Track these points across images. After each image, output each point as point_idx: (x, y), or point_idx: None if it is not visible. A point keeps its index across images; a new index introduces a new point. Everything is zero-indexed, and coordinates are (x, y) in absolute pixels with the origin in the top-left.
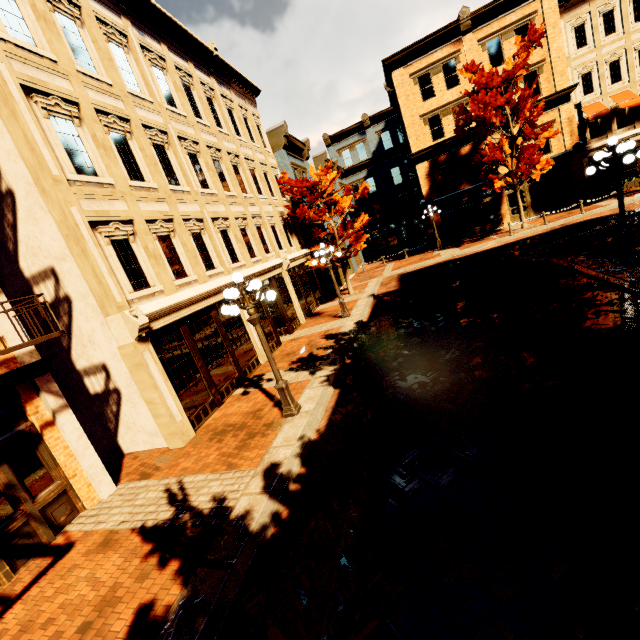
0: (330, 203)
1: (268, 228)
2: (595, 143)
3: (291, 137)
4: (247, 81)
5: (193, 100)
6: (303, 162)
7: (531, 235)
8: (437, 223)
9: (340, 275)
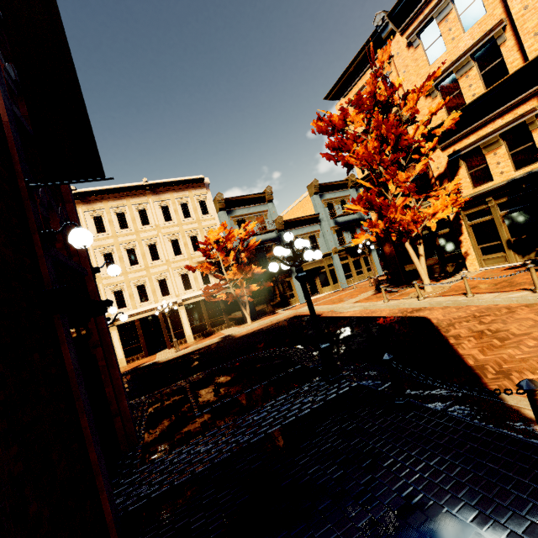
0: (245, 249)
1: (172, 278)
2: None
3: (235, 197)
4: (185, 180)
5: (124, 219)
6: (267, 204)
7: (375, 314)
8: (390, 254)
9: (295, 296)
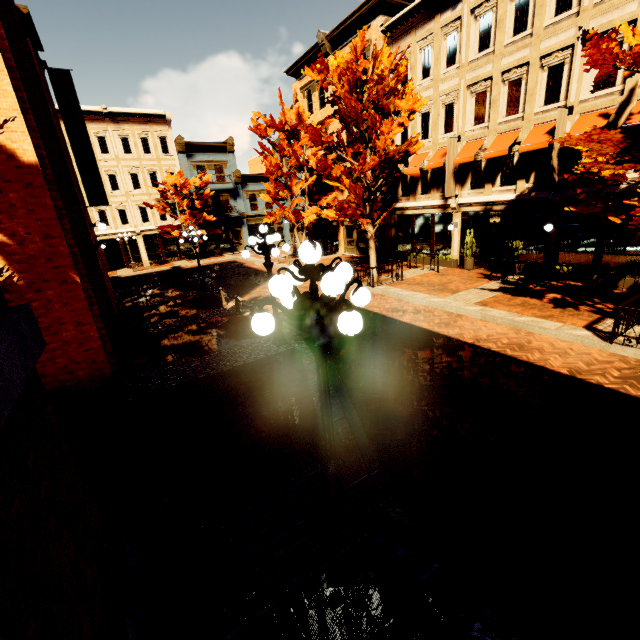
0: (200, 197)
1: (131, 210)
2: (405, 202)
3: (196, 143)
4: (146, 114)
5: None
6: (228, 154)
7: (264, 269)
8: (310, 229)
9: (243, 244)
